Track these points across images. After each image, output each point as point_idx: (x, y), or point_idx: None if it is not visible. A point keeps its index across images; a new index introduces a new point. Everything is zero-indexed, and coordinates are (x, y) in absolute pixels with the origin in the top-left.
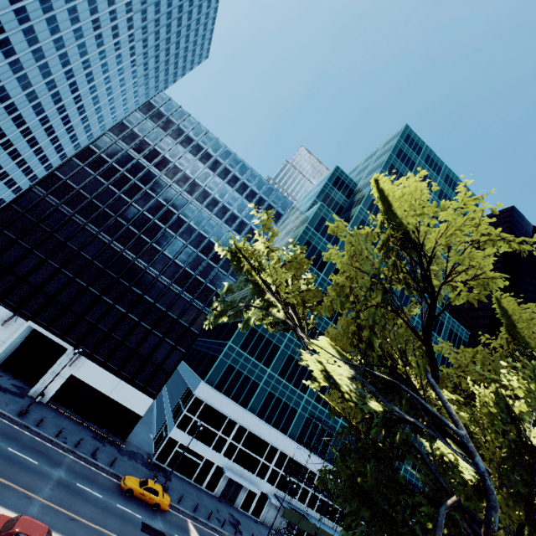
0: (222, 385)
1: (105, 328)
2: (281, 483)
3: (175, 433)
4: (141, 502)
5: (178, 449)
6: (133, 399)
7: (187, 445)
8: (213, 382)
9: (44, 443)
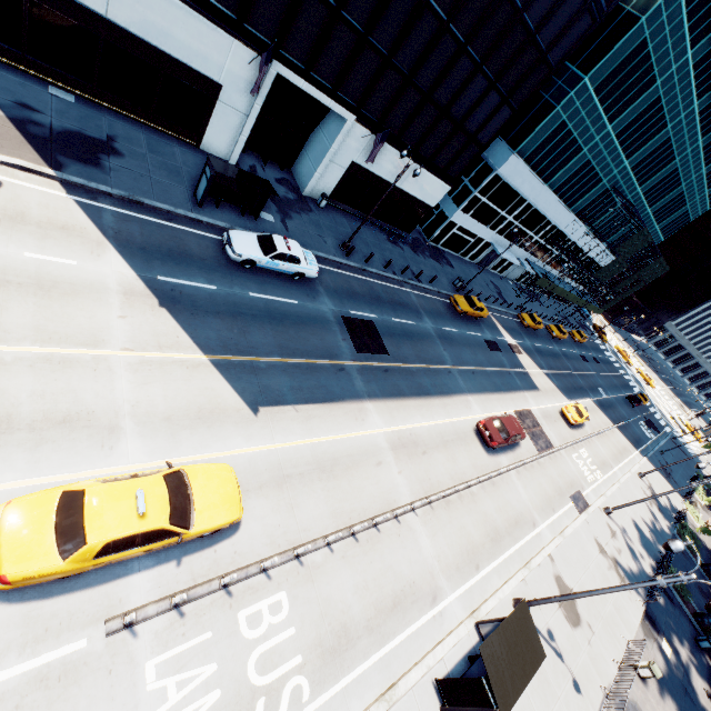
0: (535, 156)
1: (404, 68)
2: (535, 250)
3: (457, 217)
4: (467, 315)
5: (455, 231)
6: (427, 190)
7: (465, 227)
8: (527, 152)
9: (389, 286)
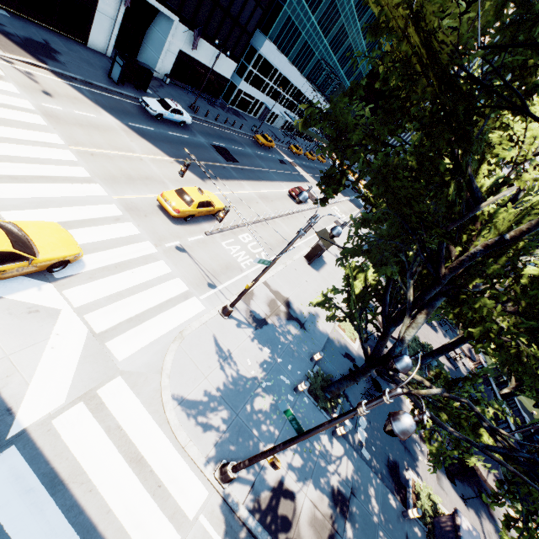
0: (278, 39)
1: None
2: (288, 105)
3: (242, 85)
4: (264, 147)
5: (243, 96)
6: (224, 67)
7: (247, 92)
8: (273, 37)
9: (222, 131)
